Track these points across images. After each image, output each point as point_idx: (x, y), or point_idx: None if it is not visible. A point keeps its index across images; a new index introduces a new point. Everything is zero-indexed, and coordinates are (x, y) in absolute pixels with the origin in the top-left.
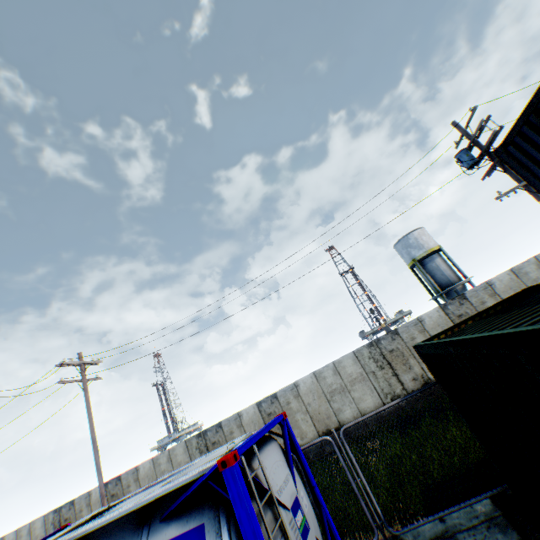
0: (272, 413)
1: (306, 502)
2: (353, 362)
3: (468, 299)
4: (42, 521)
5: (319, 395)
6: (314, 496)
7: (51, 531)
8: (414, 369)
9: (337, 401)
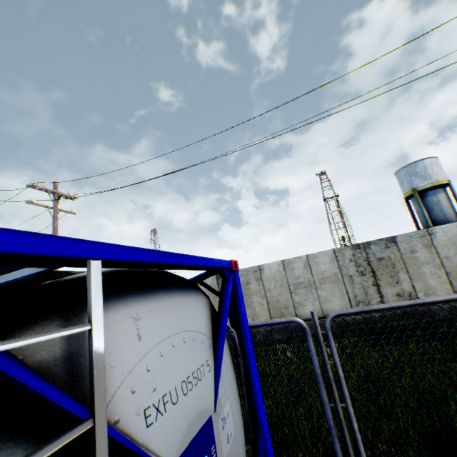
0: None
1: (231, 429)
2: (329, 260)
3: None
4: None
5: (282, 284)
6: (251, 407)
7: None
8: (402, 284)
9: (299, 294)
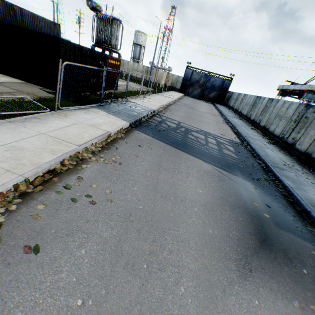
0: None
1: None
2: None
3: None
4: None
5: None
6: None
7: None
8: None
9: None
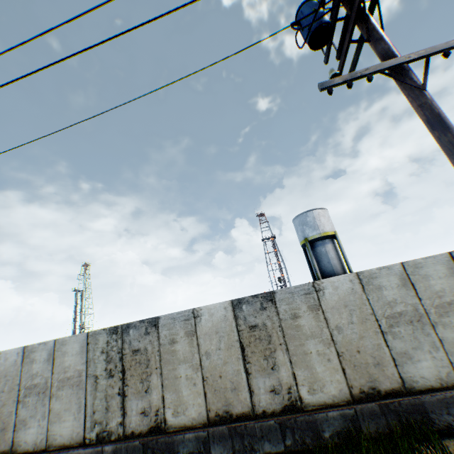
0: None
1: None
2: (79, 349)
3: (277, 304)
4: None
5: (13, 386)
6: None
7: None
8: (152, 394)
9: (28, 405)
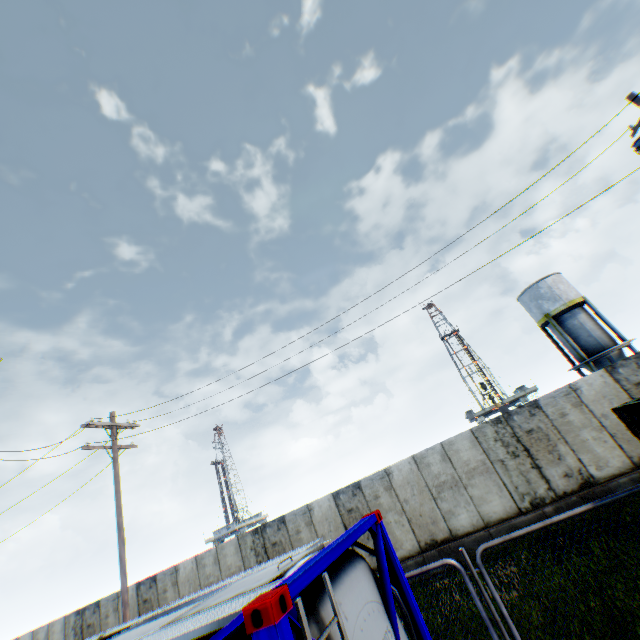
0: (353, 510)
1: None
2: (470, 444)
3: None
4: (62, 623)
5: (420, 488)
6: None
7: (70, 638)
8: (566, 459)
9: (446, 499)
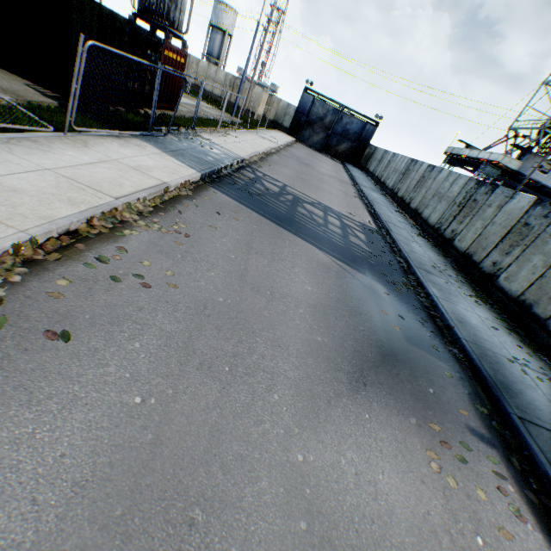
0: None
1: None
2: None
3: None
4: None
5: None
6: None
7: None
8: None
9: None
